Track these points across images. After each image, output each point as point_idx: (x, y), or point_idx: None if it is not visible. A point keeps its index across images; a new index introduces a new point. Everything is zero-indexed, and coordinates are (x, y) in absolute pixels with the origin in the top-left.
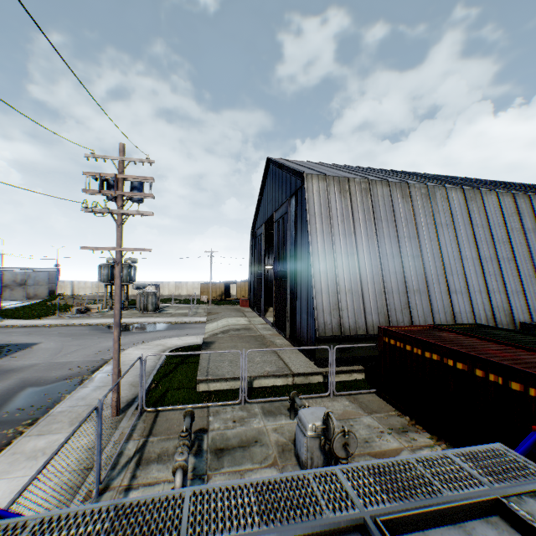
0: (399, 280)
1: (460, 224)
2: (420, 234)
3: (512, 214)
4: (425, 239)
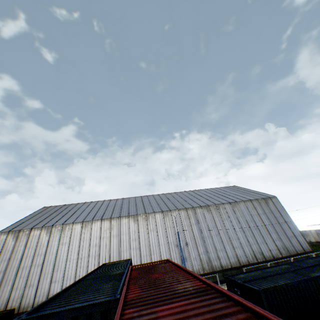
0: (24, 280)
1: (73, 241)
2: (48, 251)
3: (107, 229)
4: (49, 253)
